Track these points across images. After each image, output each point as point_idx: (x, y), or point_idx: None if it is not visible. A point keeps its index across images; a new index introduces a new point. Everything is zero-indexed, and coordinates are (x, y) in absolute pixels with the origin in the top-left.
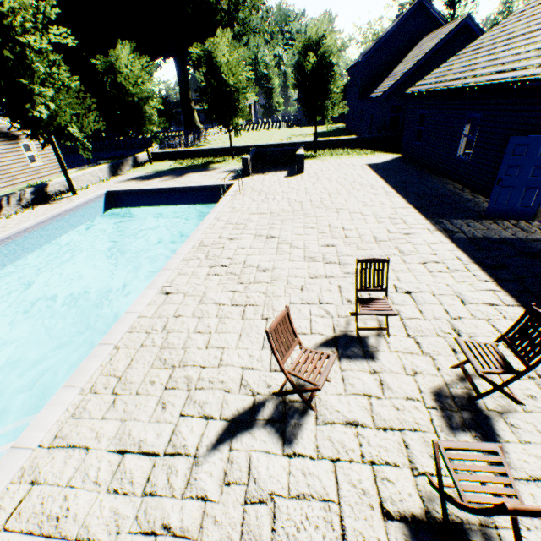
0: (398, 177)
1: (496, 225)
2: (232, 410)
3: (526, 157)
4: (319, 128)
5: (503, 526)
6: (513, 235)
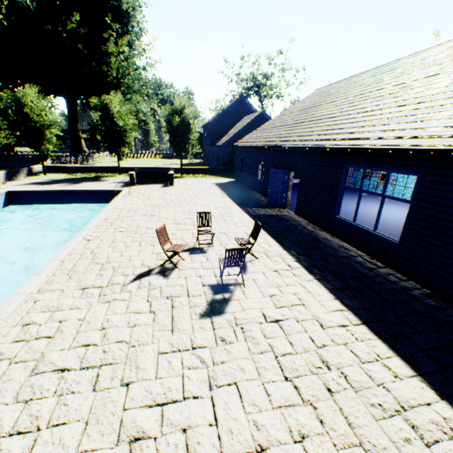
0: (231, 190)
1: (271, 210)
2: (139, 272)
3: (277, 179)
4: (185, 160)
5: (241, 282)
6: (276, 213)
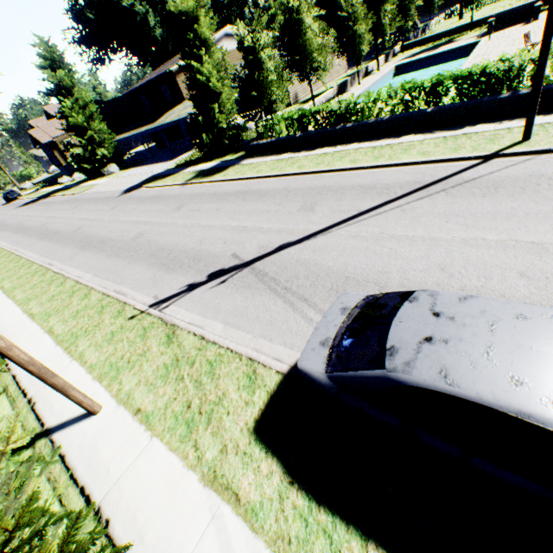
0: None
1: None
2: None
3: None
4: None
5: None
6: None
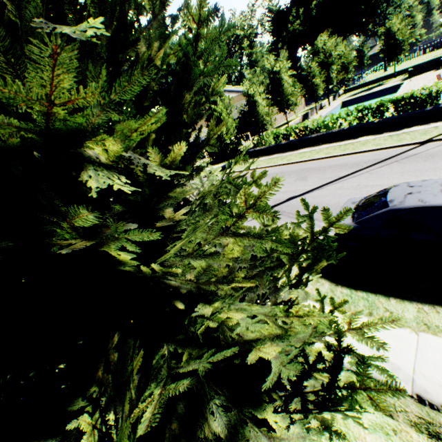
0: None
1: None
2: None
3: None
4: None
5: None
6: None
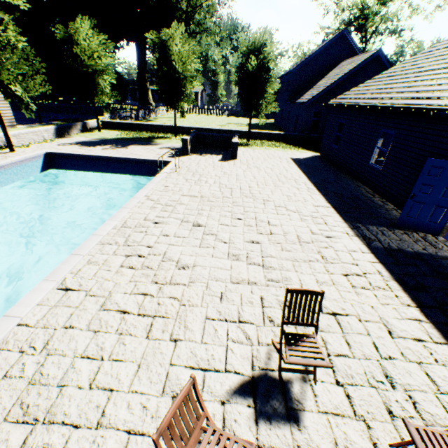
0: (318, 174)
1: (407, 236)
2: None
3: (439, 179)
4: (253, 120)
5: None
6: (424, 249)
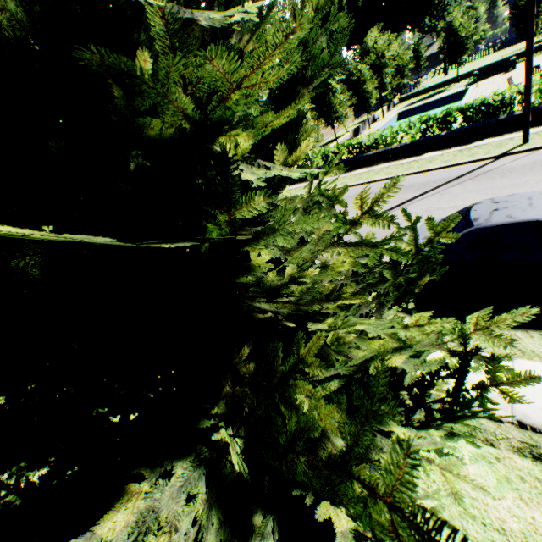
0: None
1: None
2: None
3: None
4: (534, 39)
5: None
6: None
